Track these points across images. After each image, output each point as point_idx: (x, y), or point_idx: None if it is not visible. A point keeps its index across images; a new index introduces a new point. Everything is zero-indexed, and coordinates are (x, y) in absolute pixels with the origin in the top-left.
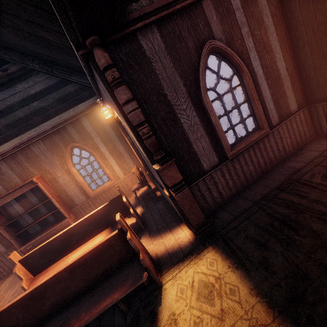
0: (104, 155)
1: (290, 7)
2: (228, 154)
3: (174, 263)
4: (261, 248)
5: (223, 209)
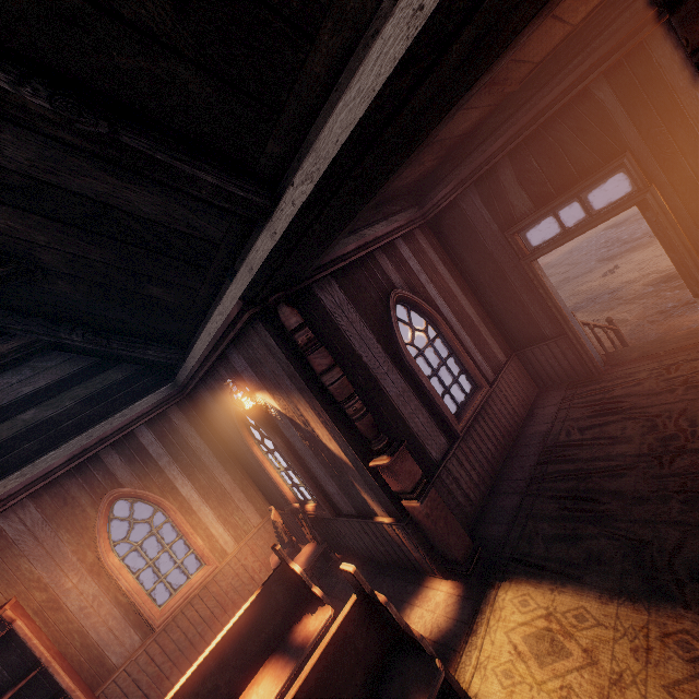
0: (189, 502)
1: (458, 256)
2: (457, 428)
3: (460, 646)
4: (573, 541)
5: (483, 522)
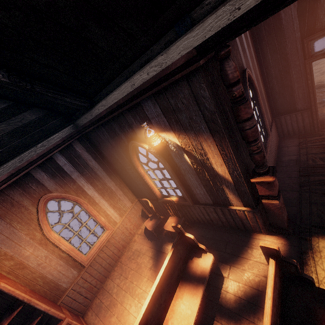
0: (93, 198)
1: (263, 54)
2: (266, 158)
3: None
4: None
5: None
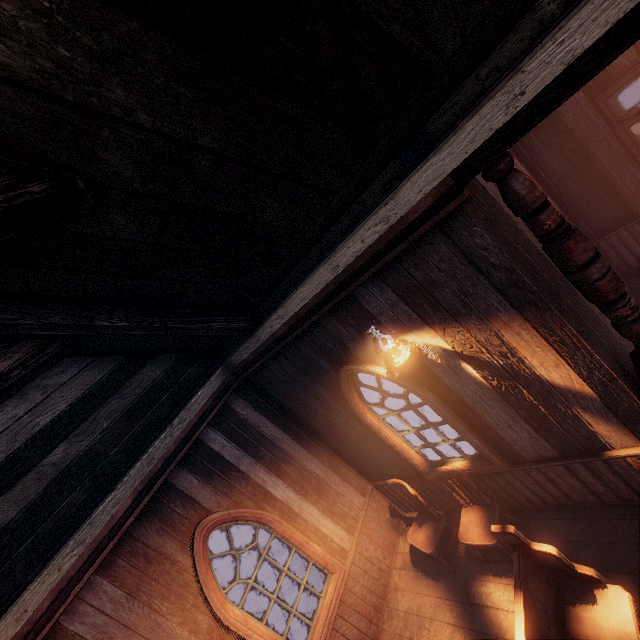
0: (288, 506)
1: (525, 145)
2: None
3: None
4: None
5: None
